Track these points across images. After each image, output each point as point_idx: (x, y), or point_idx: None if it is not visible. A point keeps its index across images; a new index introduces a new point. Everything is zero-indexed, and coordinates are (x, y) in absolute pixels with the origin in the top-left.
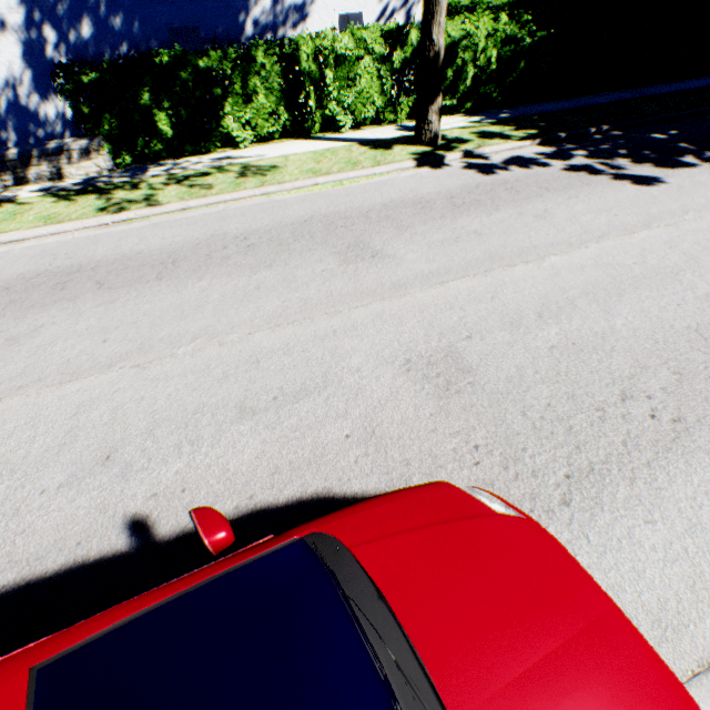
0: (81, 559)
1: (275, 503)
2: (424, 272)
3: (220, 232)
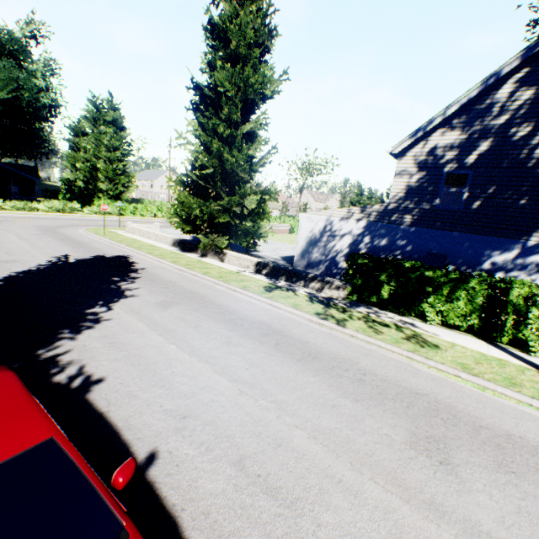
0: (131, 444)
1: (183, 529)
2: (480, 524)
3: (355, 359)
